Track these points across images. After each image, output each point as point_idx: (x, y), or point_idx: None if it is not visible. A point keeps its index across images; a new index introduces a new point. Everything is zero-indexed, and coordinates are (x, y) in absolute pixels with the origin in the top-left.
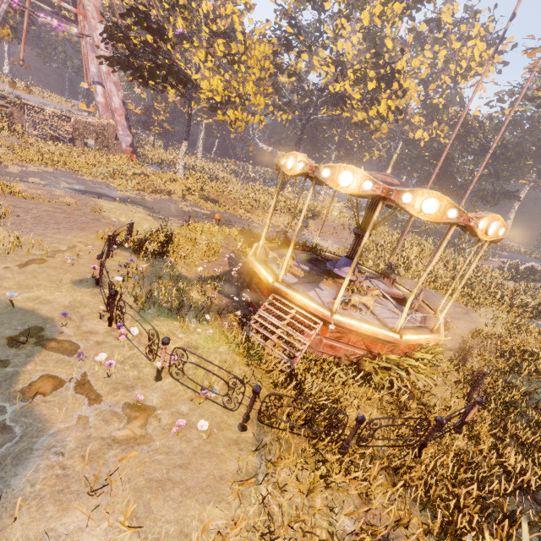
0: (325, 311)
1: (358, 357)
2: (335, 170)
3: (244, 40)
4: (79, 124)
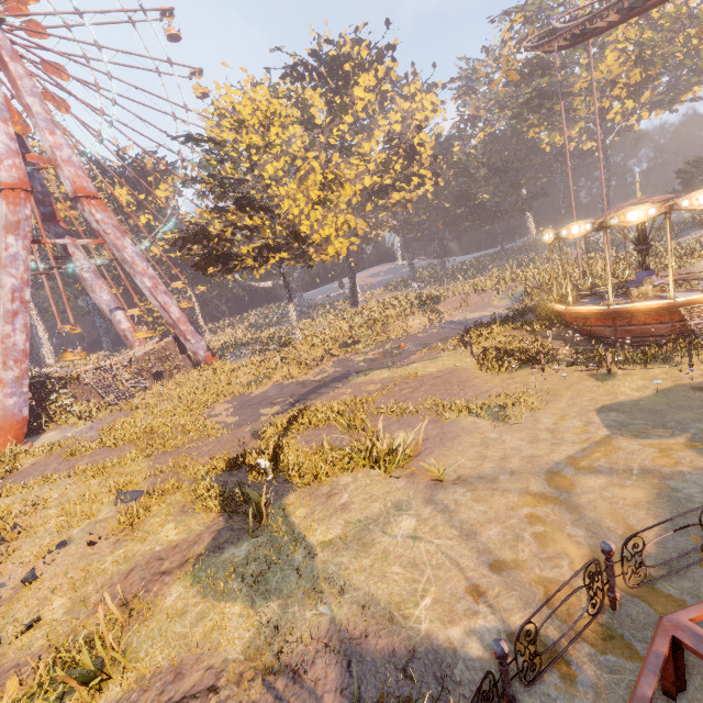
0: None
1: None
2: (691, 198)
3: (325, 179)
4: (140, 361)
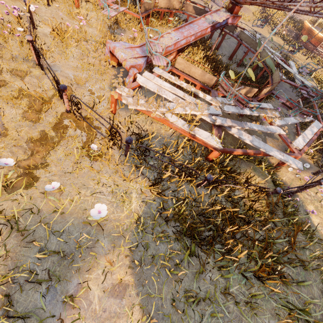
0: None
1: None
2: None
3: None
4: None
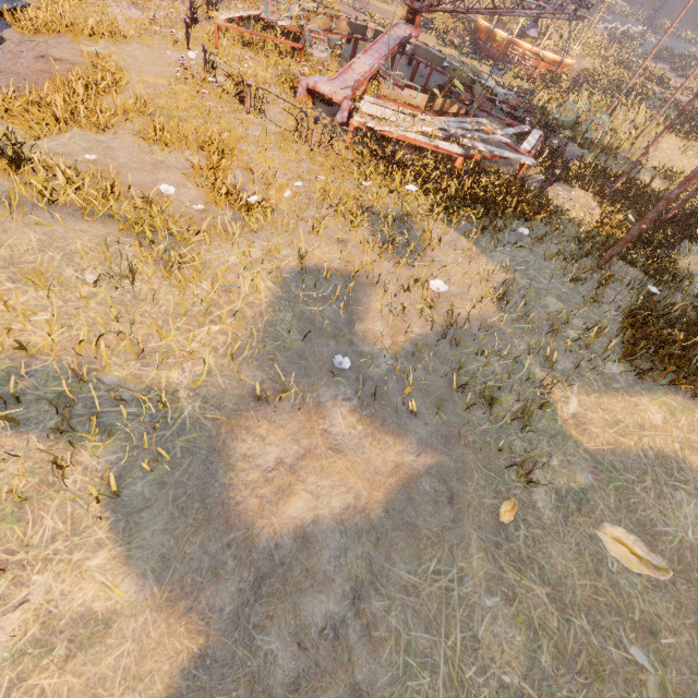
0: (537, 49)
1: (541, 76)
2: None
3: None
4: None
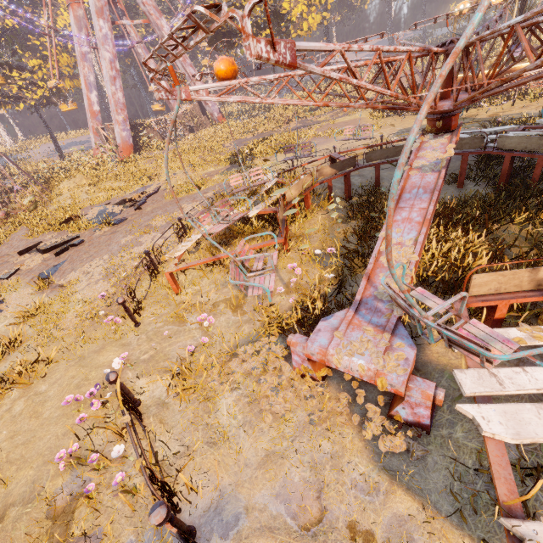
0: None
1: None
2: None
3: None
4: (180, 118)
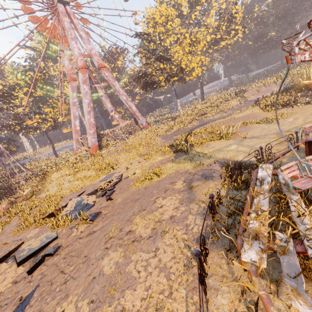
0: None
1: None
2: None
3: (191, 41)
4: (124, 128)
